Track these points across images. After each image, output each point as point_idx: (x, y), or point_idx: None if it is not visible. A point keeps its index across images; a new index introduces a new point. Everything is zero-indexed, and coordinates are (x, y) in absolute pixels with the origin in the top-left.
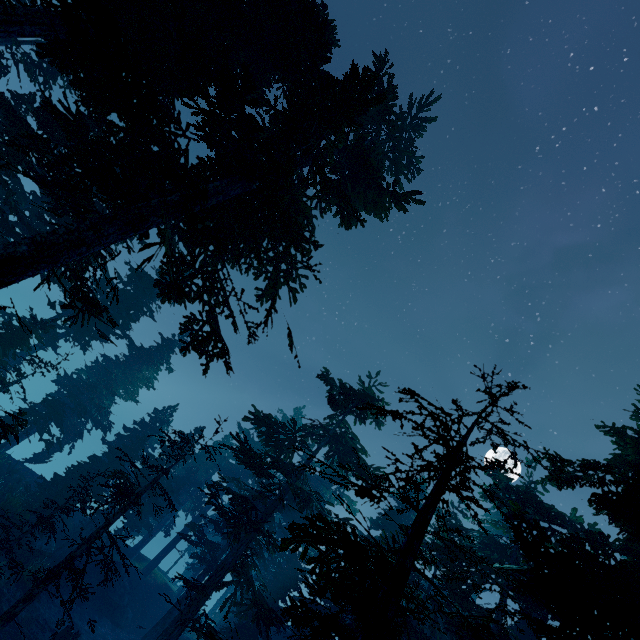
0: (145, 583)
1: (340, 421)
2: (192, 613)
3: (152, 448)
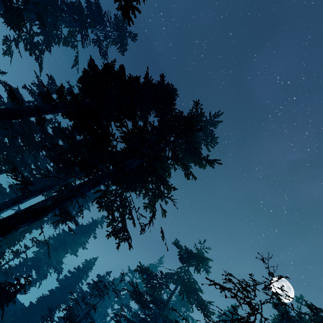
0: None
1: (186, 271)
2: None
3: (81, 283)
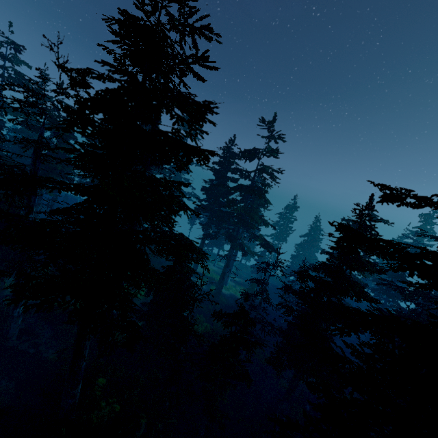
0: None
1: None
2: None
3: None
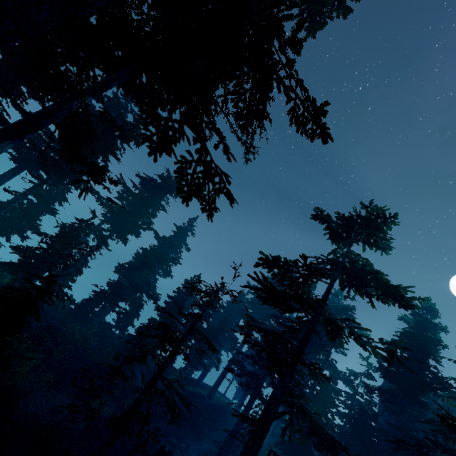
0: (211, 404)
1: (347, 251)
2: (257, 446)
3: (191, 309)
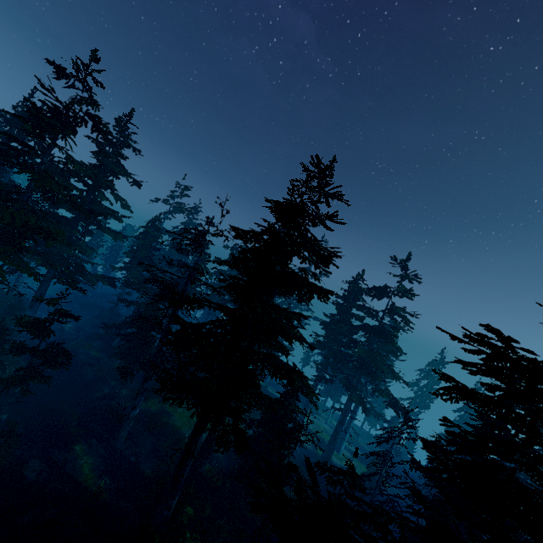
0: None
1: None
2: None
3: None
